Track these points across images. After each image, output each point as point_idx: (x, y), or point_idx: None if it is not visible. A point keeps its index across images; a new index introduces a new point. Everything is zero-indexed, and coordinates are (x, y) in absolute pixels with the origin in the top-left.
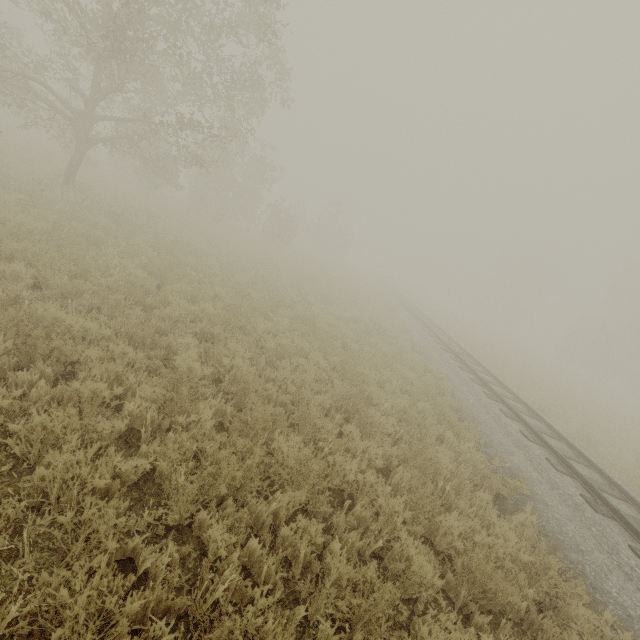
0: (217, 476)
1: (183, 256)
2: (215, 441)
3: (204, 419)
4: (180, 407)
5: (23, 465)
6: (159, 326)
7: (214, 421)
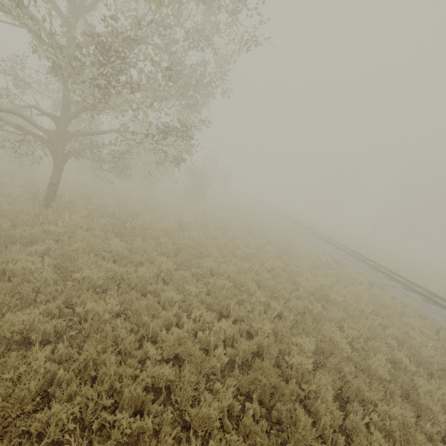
0: None
1: (206, 264)
2: None
3: None
4: None
5: None
6: (326, 421)
7: None
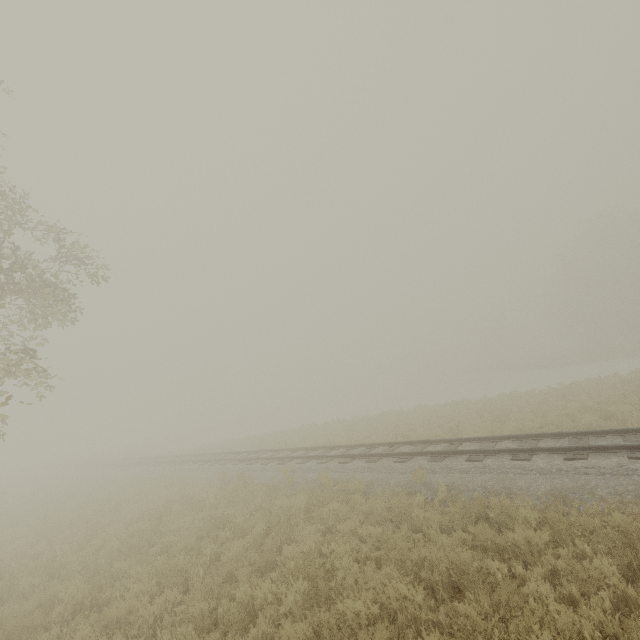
0: None
1: None
2: None
3: None
4: None
5: None
6: None
7: None
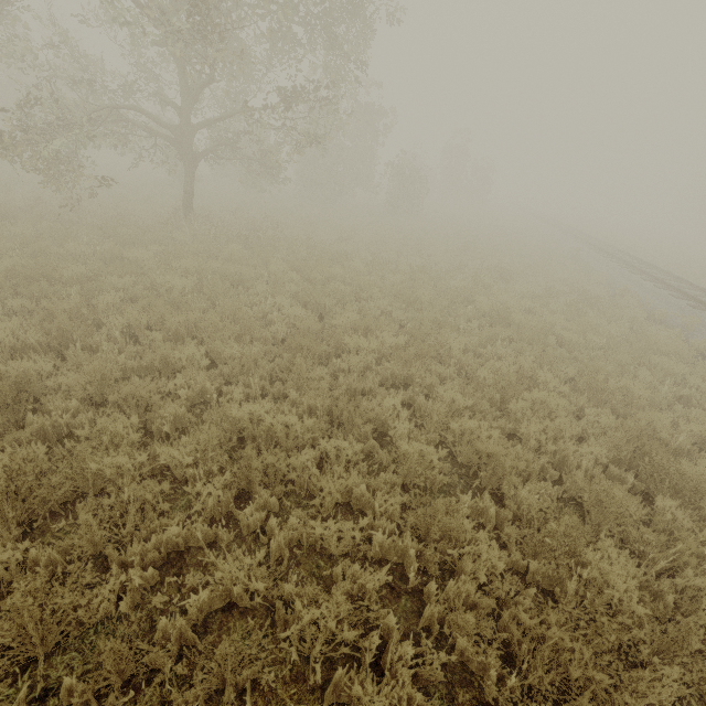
0: (553, 664)
1: (328, 269)
2: (496, 567)
3: (483, 548)
4: (434, 521)
5: (311, 683)
6: (349, 384)
7: (499, 551)
